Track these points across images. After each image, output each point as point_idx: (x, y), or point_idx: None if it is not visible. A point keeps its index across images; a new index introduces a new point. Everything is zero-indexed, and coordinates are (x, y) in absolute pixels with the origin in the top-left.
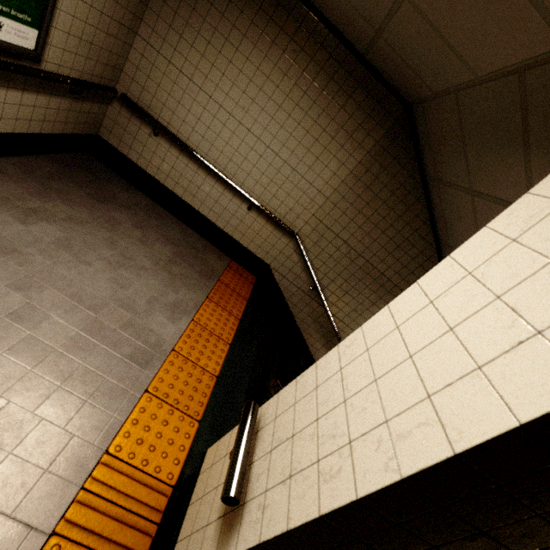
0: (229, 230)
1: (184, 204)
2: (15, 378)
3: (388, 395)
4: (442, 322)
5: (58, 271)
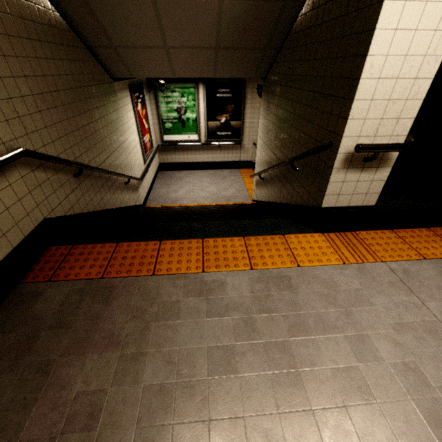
0: None
1: None
2: (381, 336)
3: (418, 50)
4: (420, 3)
5: (284, 439)
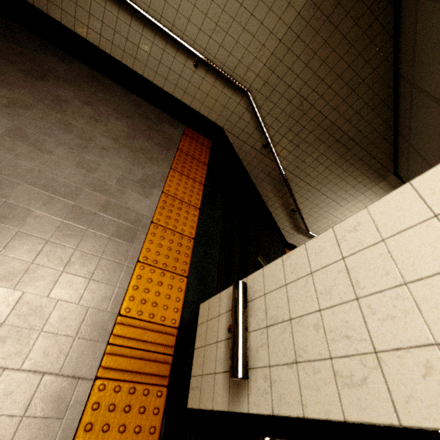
0: (178, 95)
1: (126, 69)
2: (20, 272)
3: (435, 310)
4: None
5: (22, 164)
